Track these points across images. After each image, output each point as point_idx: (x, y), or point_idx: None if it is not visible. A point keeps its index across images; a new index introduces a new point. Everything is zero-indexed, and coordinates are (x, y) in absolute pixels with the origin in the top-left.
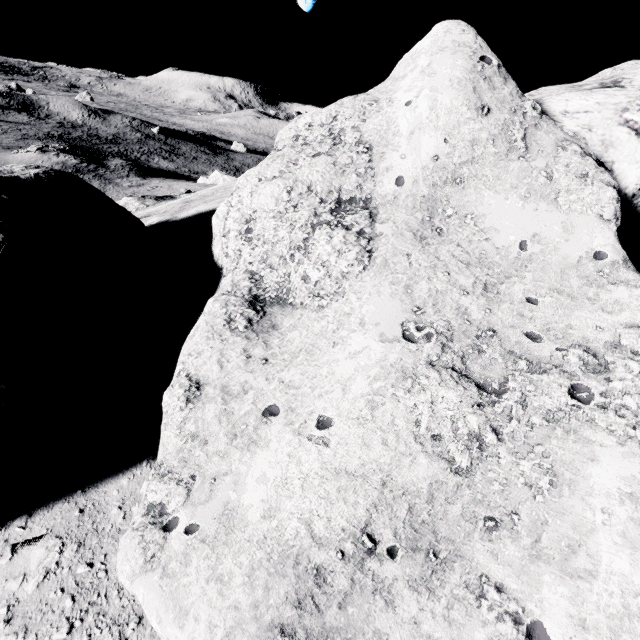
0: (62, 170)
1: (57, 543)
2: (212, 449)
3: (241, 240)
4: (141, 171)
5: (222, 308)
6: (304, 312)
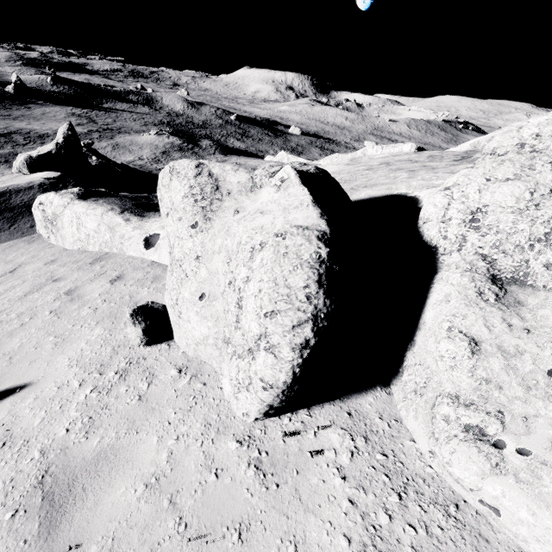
0: (171, 148)
1: (345, 433)
2: (509, 394)
3: (464, 227)
4: (223, 150)
5: (471, 282)
6: (549, 294)
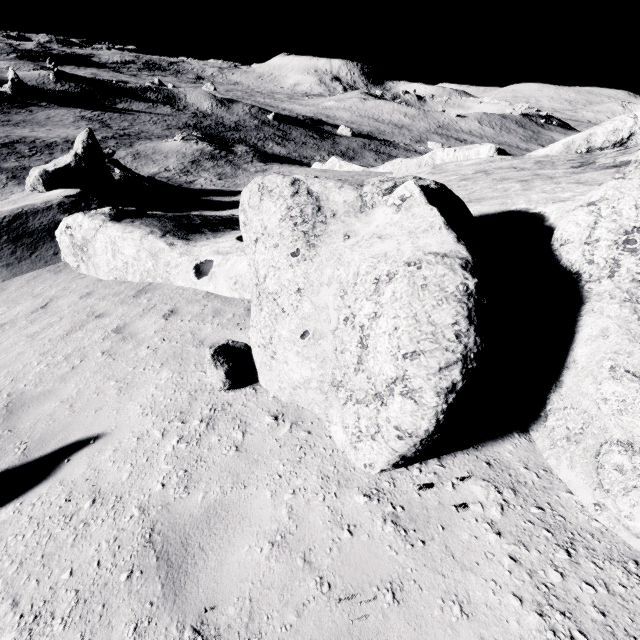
0: (201, 157)
1: (488, 485)
2: None
3: (616, 250)
4: (262, 157)
5: (633, 314)
6: None
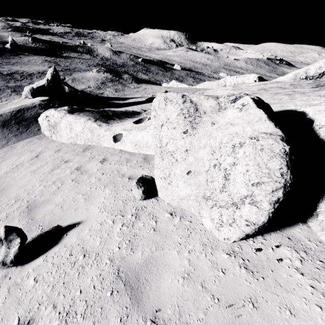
0: (106, 80)
1: (291, 249)
2: None
3: None
4: (137, 80)
5: None
6: None
